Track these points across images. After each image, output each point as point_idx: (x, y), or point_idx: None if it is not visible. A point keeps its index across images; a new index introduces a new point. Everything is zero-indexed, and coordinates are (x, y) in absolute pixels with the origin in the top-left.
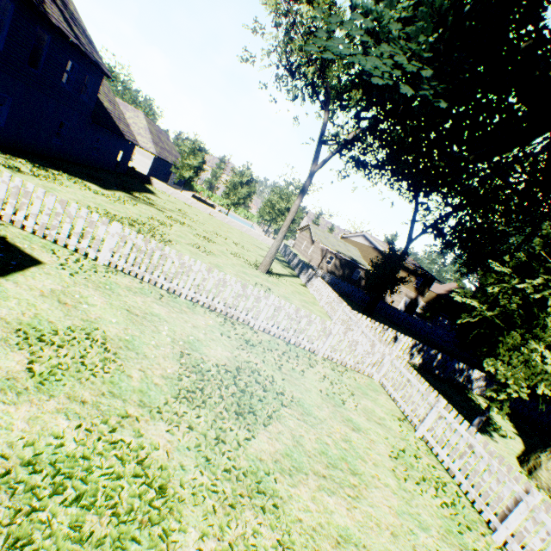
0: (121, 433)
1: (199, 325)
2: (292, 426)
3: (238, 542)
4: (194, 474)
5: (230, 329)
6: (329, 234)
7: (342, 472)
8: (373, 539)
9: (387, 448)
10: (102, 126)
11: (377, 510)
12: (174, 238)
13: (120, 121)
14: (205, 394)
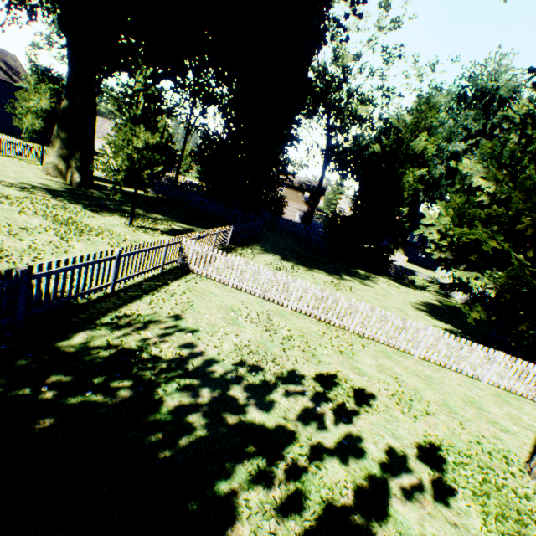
0: None
1: None
2: None
3: None
4: None
5: None
6: None
7: None
8: None
9: None
10: None
11: None
12: None
13: None
14: None
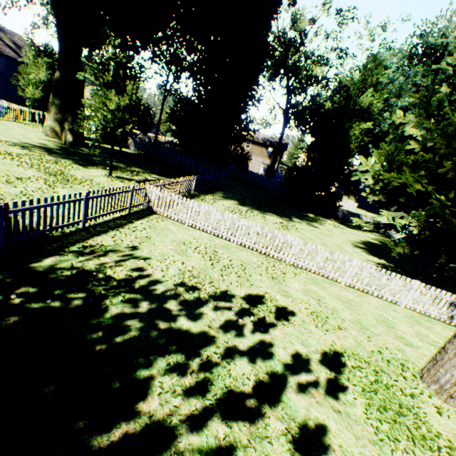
0: None
1: None
2: None
3: None
4: None
5: None
6: None
7: None
8: None
9: None
10: None
11: None
12: None
13: None
14: None
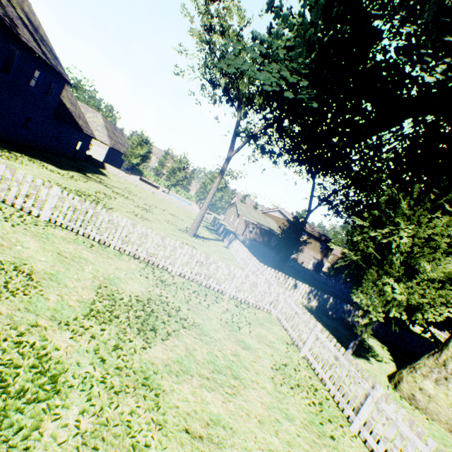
0: (28, 337)
1: (122, 267)
2: (188, 342)
3: (115, 418)
4: (87, 369)
5: (150, 272)
6: (252, 209)
7: (225, 376)
8: (240, 423)
9: (271, 363)
10: (64, 122)
11: (250, 404)
12: (116, 207)
13: (80, 119)
14: (114, 315)
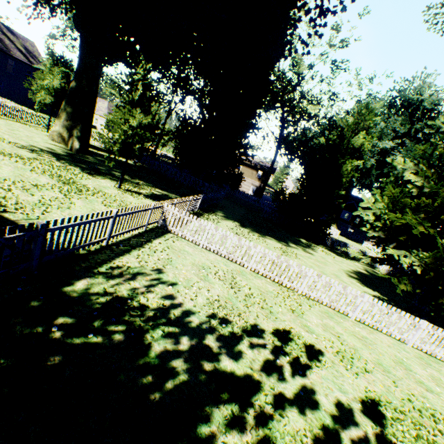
0: None
1: None
2: None
3: None
4: None
5: None
6: None
7: None
8: None
9: None
10: None
11: None
12: None
13: None
14: None
